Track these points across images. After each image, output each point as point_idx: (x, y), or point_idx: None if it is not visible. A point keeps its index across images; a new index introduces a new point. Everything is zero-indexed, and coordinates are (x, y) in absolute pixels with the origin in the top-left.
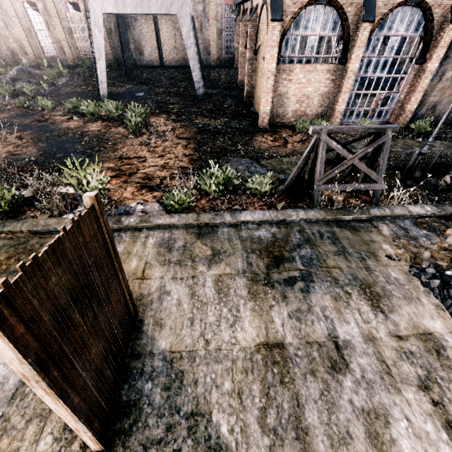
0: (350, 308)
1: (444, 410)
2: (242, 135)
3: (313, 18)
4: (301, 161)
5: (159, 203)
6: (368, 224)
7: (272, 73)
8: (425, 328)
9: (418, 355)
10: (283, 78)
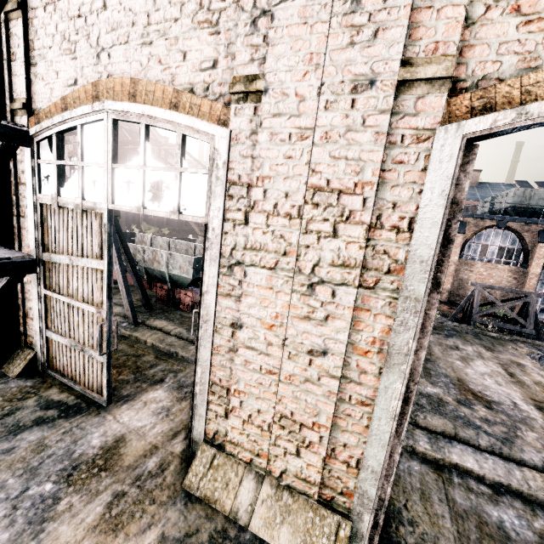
0: (471, 346)
1: (506, 368)
2: None
3: (493, 235)
4: (462, 302)
5: None
6: (508, 340)
7: (454, 262)
8: (517, 361)
9: (504, 361)
10: (464, 268)
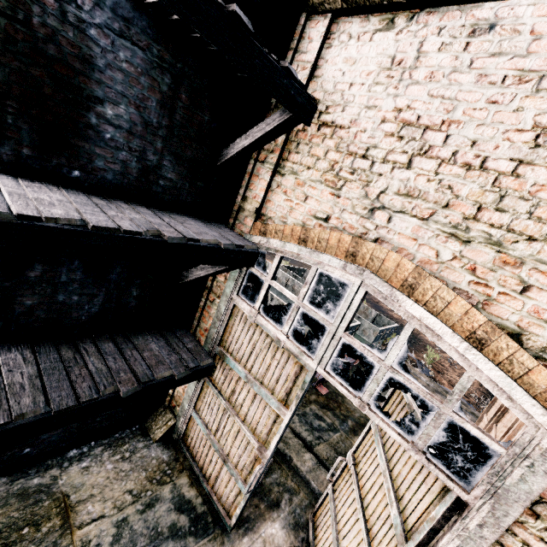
0: None
1: None
2: None
3: None
4: None
5: (467, 403)
6: None
7: None
8: None
9: None
10: None
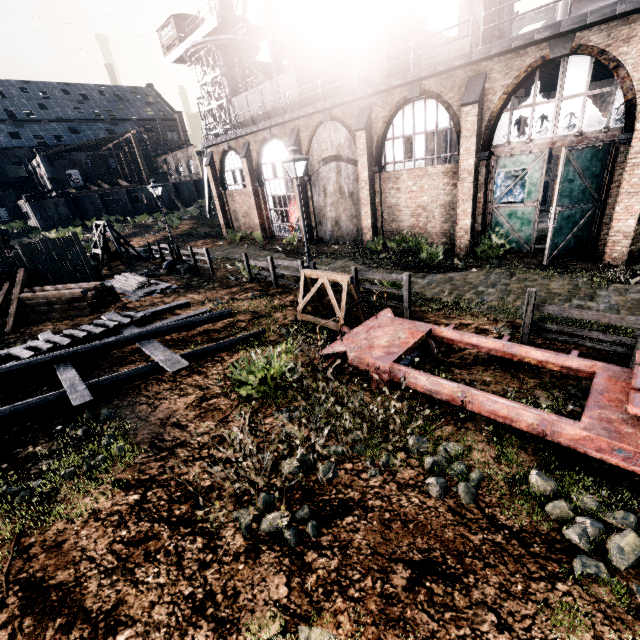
0: None
1: None
2: (198, 238)
3: (233, 159)
4: None
5: None
6: None
7: (216, 197)
8: None
9: None
10: (231, 200)
